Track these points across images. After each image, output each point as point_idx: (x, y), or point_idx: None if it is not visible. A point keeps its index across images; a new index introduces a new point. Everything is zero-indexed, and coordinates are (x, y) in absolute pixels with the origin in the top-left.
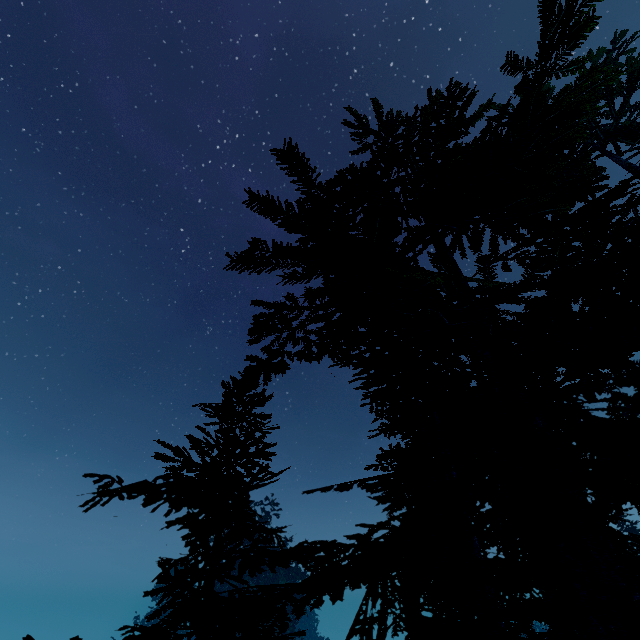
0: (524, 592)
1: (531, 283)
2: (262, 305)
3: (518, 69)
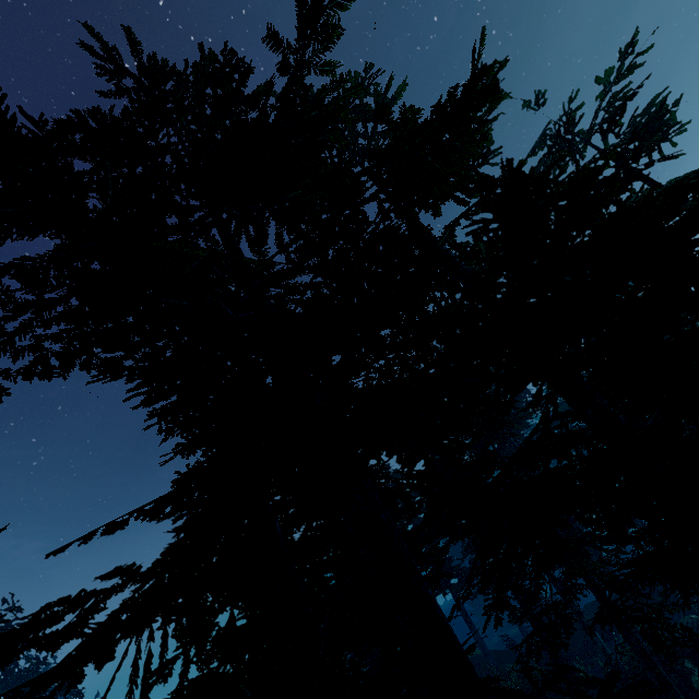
0: (322, 555)
1: (301, 269)
2: None
3: (280, 48)
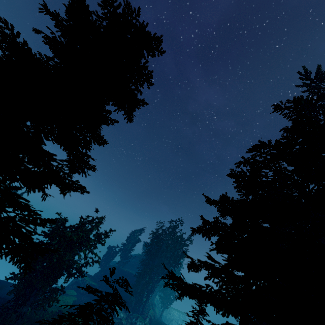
0: None
1: None
2: (259, 141)
3: None
